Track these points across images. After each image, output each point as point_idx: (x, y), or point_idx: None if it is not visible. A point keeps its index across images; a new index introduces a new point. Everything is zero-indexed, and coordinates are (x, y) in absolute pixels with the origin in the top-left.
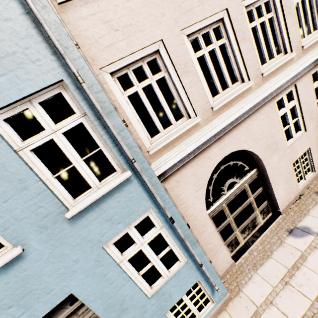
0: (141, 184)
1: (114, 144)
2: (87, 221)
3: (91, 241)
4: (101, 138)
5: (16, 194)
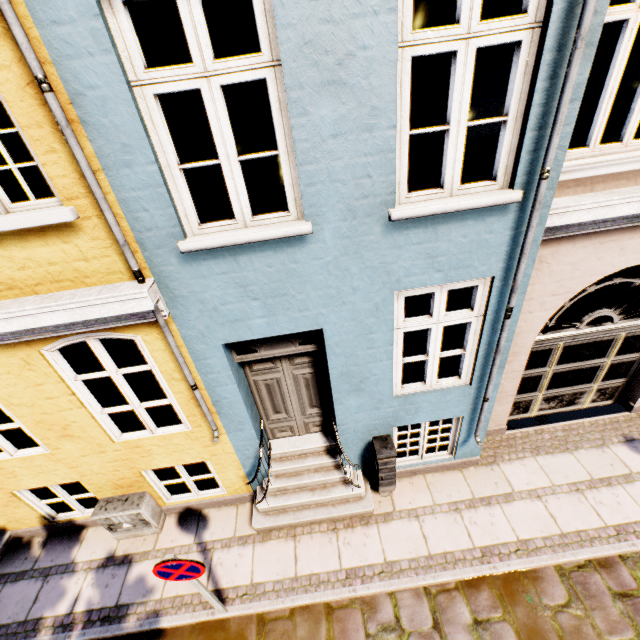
0: (514, 226)
1: (537, 122)
2: (405, 240)
3: (388, 274)
4: (523, 97)
5: (354, 132)
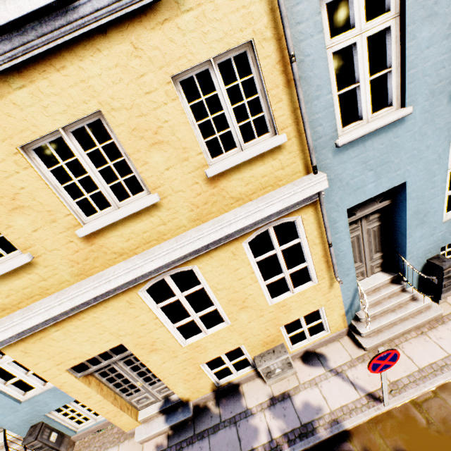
0: None
1: None
2: None
3: (448, 131)
4: None
5: (438, 42)
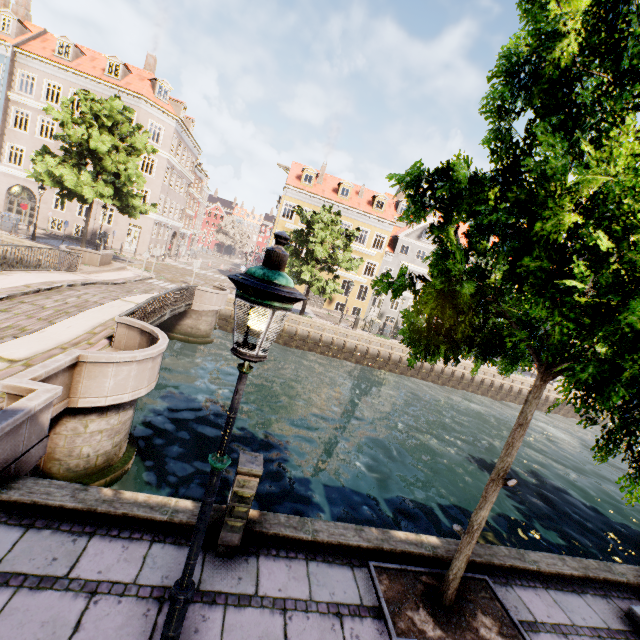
0: None
1: None
2: None
3: None
4: None
5: None
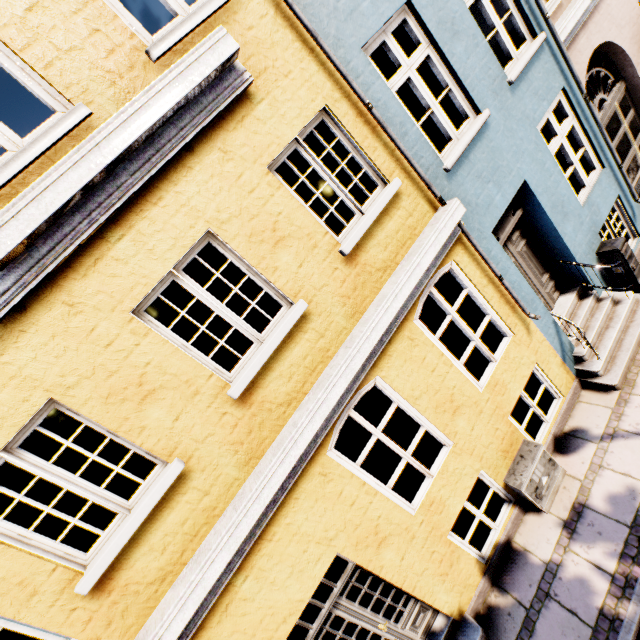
0: (551, 54)
1: (524, 1)
2: (521, 93)
3: (528, 119)
4: None
5: (473, 51)
